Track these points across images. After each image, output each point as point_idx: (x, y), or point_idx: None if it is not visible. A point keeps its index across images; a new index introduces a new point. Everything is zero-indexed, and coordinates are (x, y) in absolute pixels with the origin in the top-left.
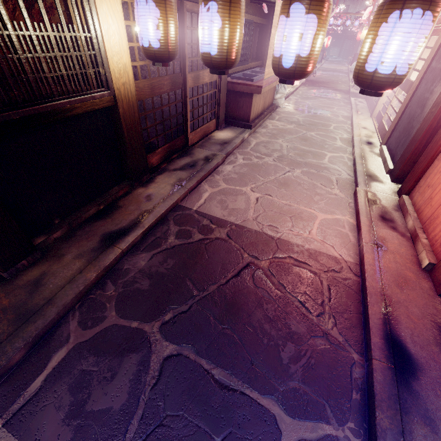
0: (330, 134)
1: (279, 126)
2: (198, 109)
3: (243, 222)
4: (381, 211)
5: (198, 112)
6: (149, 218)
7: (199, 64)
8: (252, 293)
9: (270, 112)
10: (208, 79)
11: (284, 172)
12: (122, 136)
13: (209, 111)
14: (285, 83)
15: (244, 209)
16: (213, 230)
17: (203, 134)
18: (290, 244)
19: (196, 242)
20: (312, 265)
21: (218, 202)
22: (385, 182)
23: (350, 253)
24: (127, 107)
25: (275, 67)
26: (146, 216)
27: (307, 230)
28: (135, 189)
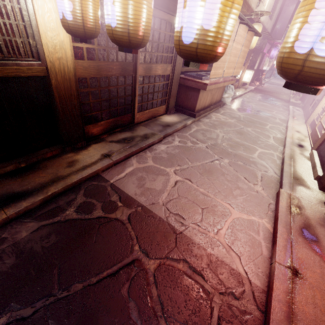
0: (265, 132)
1: (221, 119)
2: (148, 94)
3: (152, 205)
4: (303, 223)
5: (147, 97)
6: (58, 184)
7: (153, 58)
8: (119, 308)
9: (217, 107)
10: (161, 72)
11: (212, 160)
12: (55, 105)
13: (160, 98)
14: (189, 66)
15: (159, 190)
16: (117, 208)
17: (151, 116)
18: (191, 244)
19: (92, 220)
20: (207, 279)
21: (137, 178)
22: (312, 189)
23: (258, 271)
24: (61, 80)
25: (176, 44)
26: (56, 182)
27: (216, 228)
28: (65, 153)
